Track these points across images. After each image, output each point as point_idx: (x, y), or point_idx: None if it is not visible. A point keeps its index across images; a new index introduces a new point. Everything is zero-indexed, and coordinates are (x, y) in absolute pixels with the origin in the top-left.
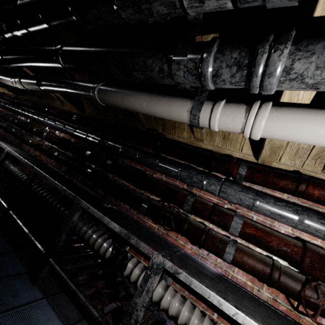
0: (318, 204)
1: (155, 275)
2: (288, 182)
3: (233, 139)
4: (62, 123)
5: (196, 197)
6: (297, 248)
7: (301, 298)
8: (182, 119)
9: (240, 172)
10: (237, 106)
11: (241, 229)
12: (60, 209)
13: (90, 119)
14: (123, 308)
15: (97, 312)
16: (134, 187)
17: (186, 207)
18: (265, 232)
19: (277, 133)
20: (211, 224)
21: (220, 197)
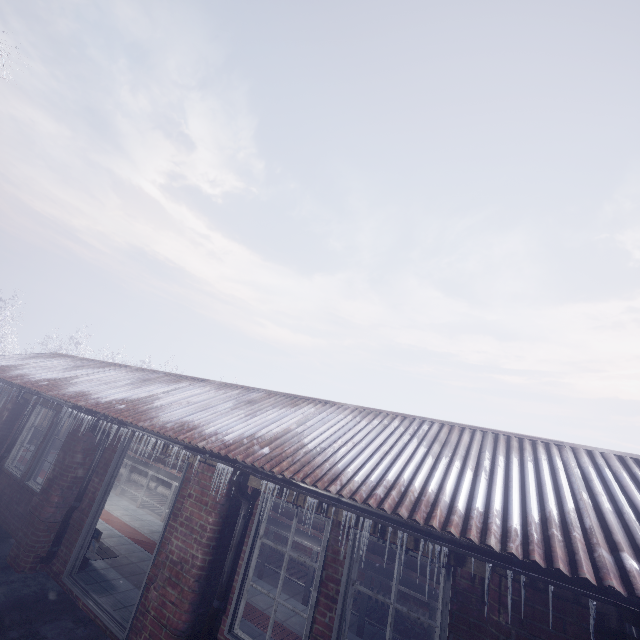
0: None
1: None
2: None
3: None
4: None
5: None
6: None
7: None
8: None
9: None
10: None
11: None
12: None
13: None
14: None
15: None
16: None
17: None
18: None
19: None
20: None
21: None
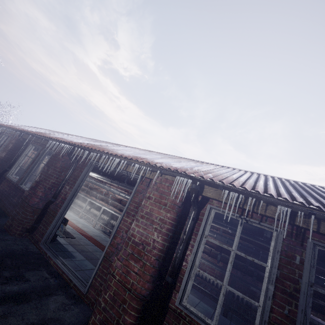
0: None
1: None
2: None
3: None
4: (211, 231)
5: None
6: None
7: None
8: None
9: None
10: None
11: None
12: (243, 299)
13: None
14: None
15: None
16: None
17: None
18: None
19: None
20: None
21: None
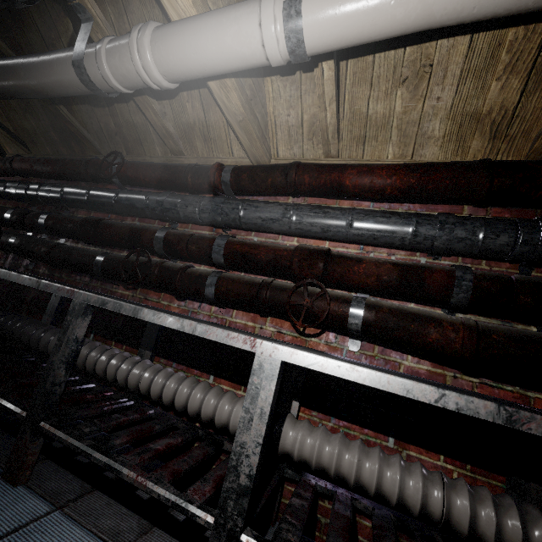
0: (326, 201)
1: (77, 319)
2: (276, 173)
3: (217, 138)
4: None
5: (171, 230)
6: (287, 251)
7: (286, 305)
8: (75, 84)
9: (224, 178)
10: (121, 38)
11: (225, 251)
12: None
13: (8, 158)
14: (62, 397)
15: (4, 398)
16: (95, 249)
17: (157, 246)
18: (253, 246)
19: (169, 62)
20: (202, 266)
21: (204, 222)
